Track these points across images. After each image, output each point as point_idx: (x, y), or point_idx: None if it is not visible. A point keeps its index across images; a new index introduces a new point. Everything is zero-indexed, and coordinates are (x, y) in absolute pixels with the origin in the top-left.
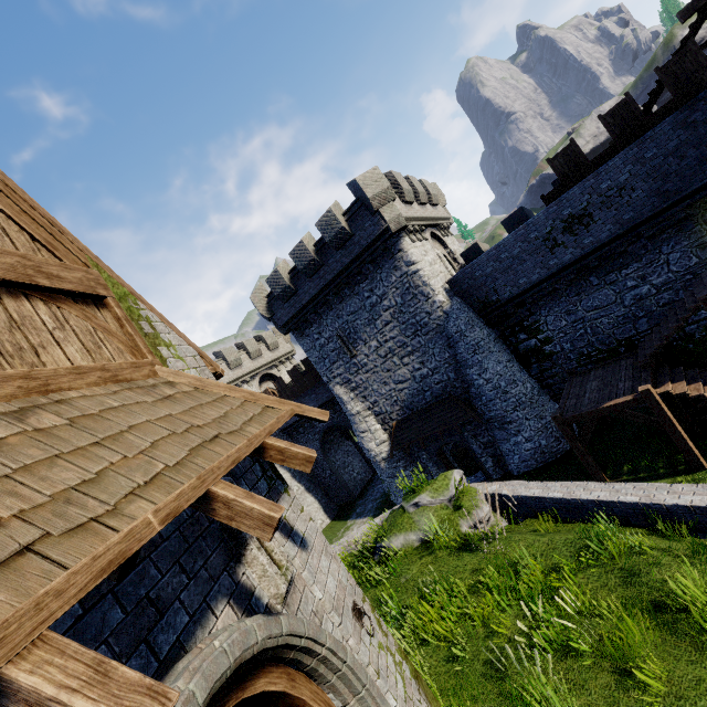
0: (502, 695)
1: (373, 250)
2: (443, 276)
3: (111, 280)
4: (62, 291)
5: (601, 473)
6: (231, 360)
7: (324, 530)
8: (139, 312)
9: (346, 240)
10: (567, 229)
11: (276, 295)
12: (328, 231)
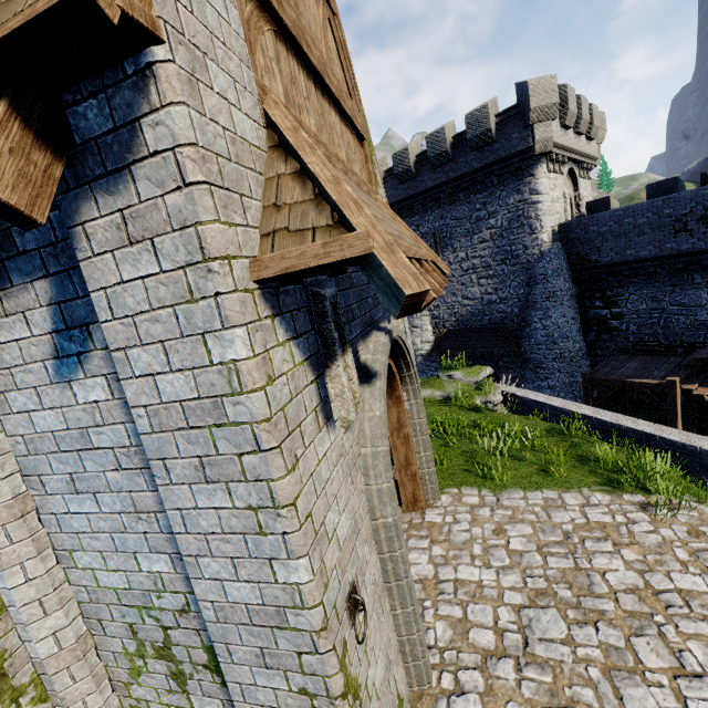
0: (468, 462)
1: (507, 164)
2: (558, 218)
3: (366, 128)
4: (357, 130)
5: None
6: None
7: None
8: (373, 156)
9: (486, 144)
10: (704, 218)
11: (396, 173)
12: (474, 128)
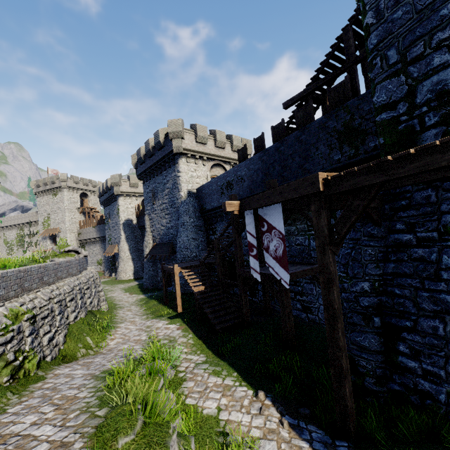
0: None
1: (168, 157)
2: (197, 186)
3: None
4: None
5: (166, 298)
6: (132, 182)
7: (126, 280)
8: None
9: (160, 147)
10: (227, 187)
11: (137, 159)
12: (156, 139)
